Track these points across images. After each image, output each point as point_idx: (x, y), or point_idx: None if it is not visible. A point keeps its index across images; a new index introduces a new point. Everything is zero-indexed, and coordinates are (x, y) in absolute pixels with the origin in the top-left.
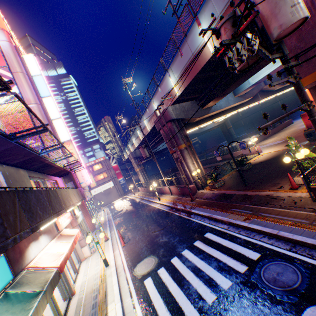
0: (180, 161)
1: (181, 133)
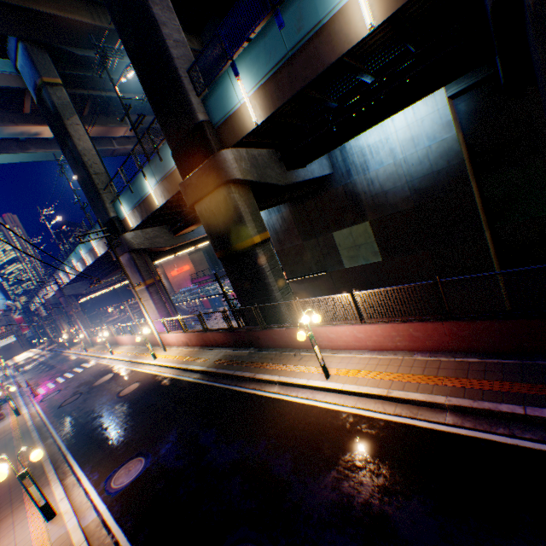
0: (62, 324)
1: (59, 310)
